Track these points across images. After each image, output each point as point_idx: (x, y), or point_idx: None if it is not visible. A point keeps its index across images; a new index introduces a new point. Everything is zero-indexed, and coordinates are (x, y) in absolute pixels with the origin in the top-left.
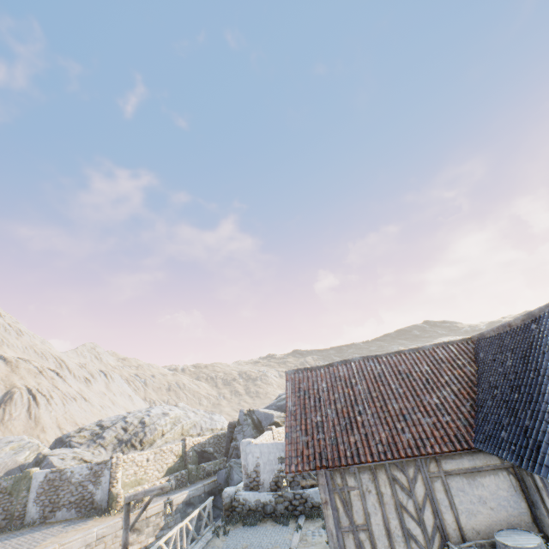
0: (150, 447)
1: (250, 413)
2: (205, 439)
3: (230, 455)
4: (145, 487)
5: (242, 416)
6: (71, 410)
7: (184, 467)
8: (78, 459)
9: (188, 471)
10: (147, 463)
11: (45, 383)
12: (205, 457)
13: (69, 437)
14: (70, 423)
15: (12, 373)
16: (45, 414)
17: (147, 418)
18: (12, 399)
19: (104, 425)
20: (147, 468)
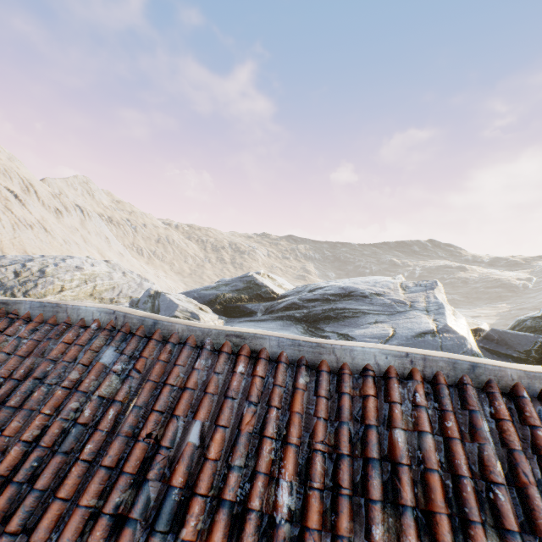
0: None
1: (157, 295)
2: None
3: None
4: None
5: (145, 297)
6: (22, 237)
7: None
8: None
9: None
10: None
11: None
12: None
13: None
14: (18, 249)
15: None
16: None
17: (51, 267)
18: None
19: None
20: None
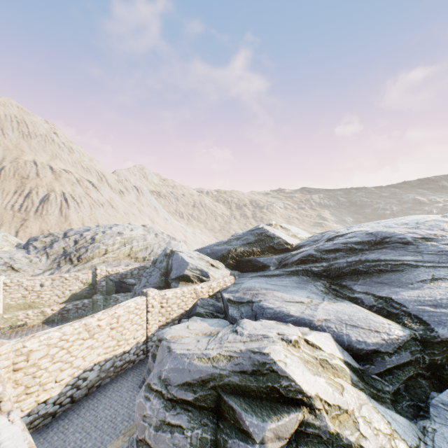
0: (83, 265)
1: (171, 254)
2: (126, 270)
3: (131, 297)
4: (29, 313)
5: (161, 256)
6: (96, 213)
7: (91, 296)
8: (7, 265)
9: (92, 301)
10: (41, 288)
11: (79, 190)
12: (123, 287)
13: (33, 241)
14: (93, 223)
15: (55, 180)
16: (73, 214)
17: (99, 235)
18: (48, 200)
19: (67, 235)
20: (41, 293)
